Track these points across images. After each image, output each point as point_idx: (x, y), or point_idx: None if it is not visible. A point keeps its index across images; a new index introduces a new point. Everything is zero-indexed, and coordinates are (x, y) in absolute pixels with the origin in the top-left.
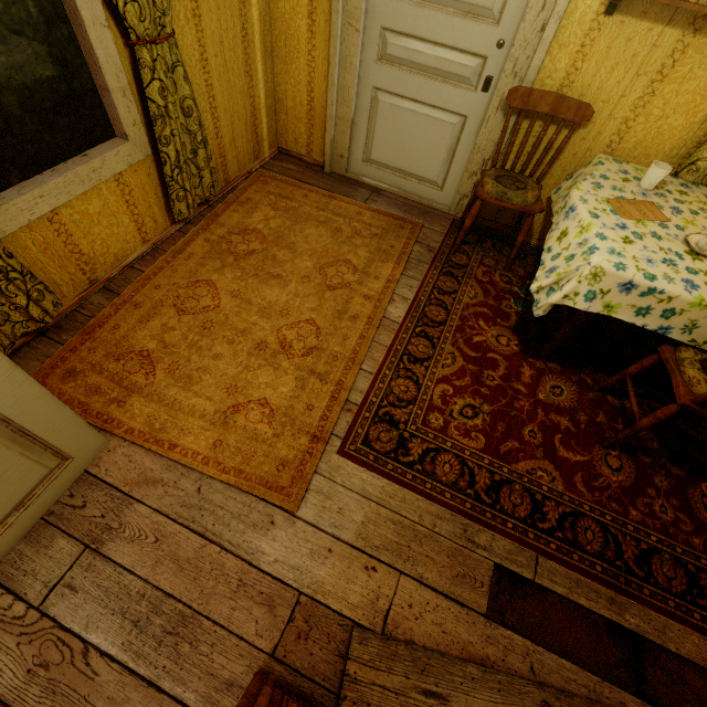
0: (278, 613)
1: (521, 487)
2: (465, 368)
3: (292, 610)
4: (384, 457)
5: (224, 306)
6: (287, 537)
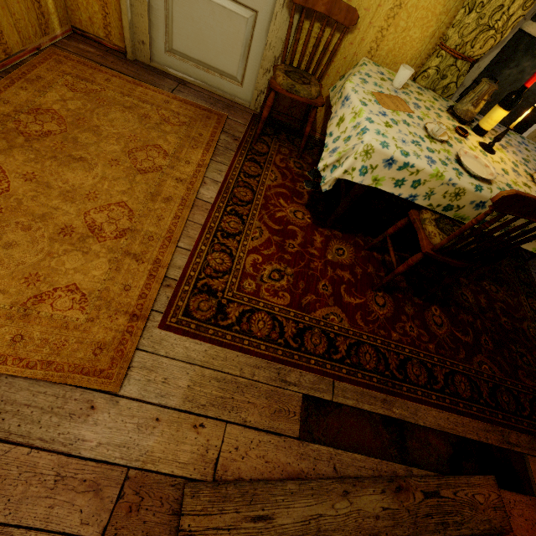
0: (106, 495)
1: (319, 330)
2: (271, 239)
3: (120, 487)
4: (205, 324)
5: (15, 190)
6: (111, 418)
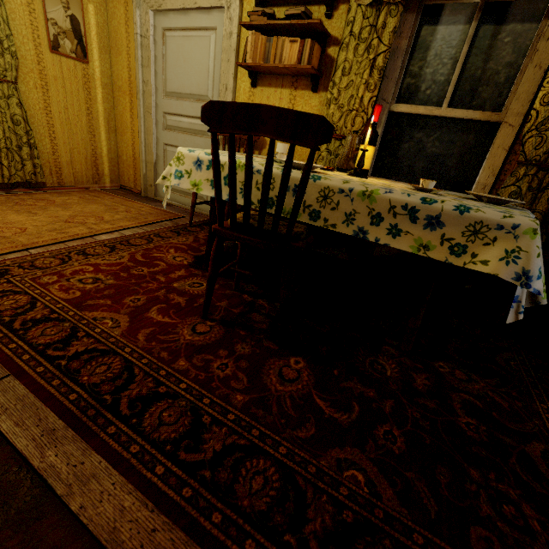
0: None
1: (71, 325)
2: (123, 263)
3: None
4: None
5: None
6: None
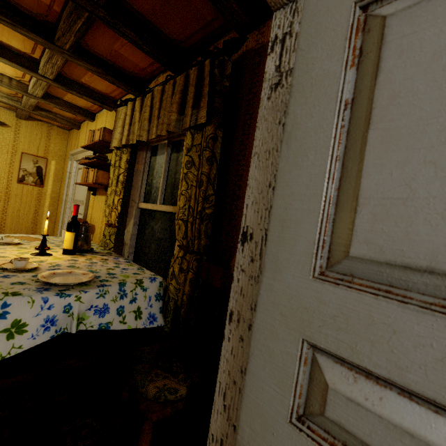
0: None
1: None
2: None
3: None
4: None
5: None
6: None
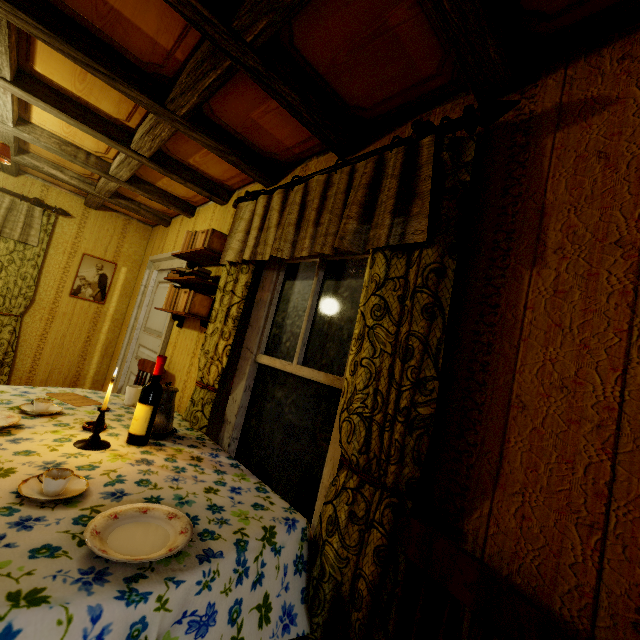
0: None
1: None
2: None
3: None
4: None
5: None
6: None
